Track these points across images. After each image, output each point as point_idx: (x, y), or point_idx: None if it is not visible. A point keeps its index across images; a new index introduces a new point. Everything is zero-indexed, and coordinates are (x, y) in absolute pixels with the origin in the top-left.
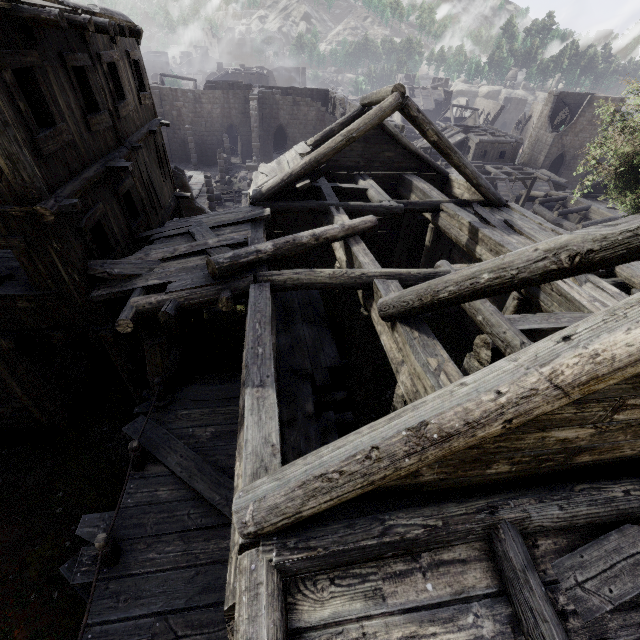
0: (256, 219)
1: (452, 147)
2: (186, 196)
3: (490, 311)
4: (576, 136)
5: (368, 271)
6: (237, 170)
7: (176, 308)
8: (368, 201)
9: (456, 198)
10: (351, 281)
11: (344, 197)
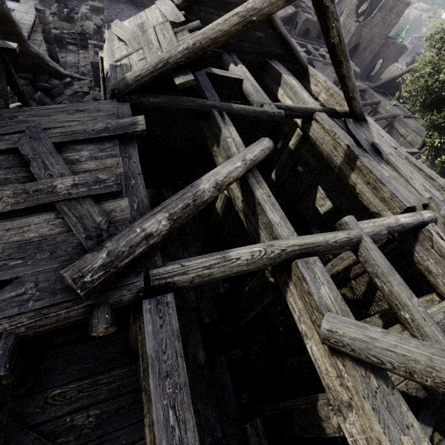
0: (126, 134)
1: (347, 54)
2: (11, 48)
3: (422, 314)
4: (371, 30)
5: (287, 245)
6: (76, 1)
7: (12, 352)
8: (241, 93)
9: (311, 94)
10: (269, 262)
11: (217, 86)
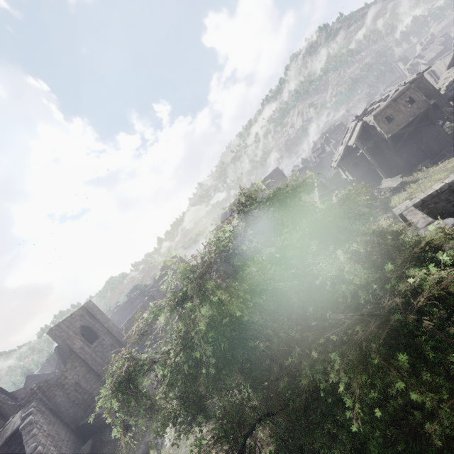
0: None
1: None
2: None
3: None
4: None
5: None
6: None
7: None
8: None
9: None
10: None
11: None
